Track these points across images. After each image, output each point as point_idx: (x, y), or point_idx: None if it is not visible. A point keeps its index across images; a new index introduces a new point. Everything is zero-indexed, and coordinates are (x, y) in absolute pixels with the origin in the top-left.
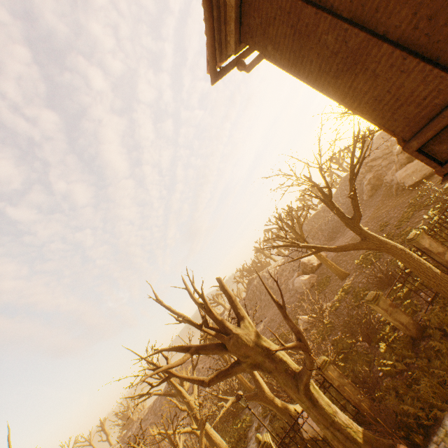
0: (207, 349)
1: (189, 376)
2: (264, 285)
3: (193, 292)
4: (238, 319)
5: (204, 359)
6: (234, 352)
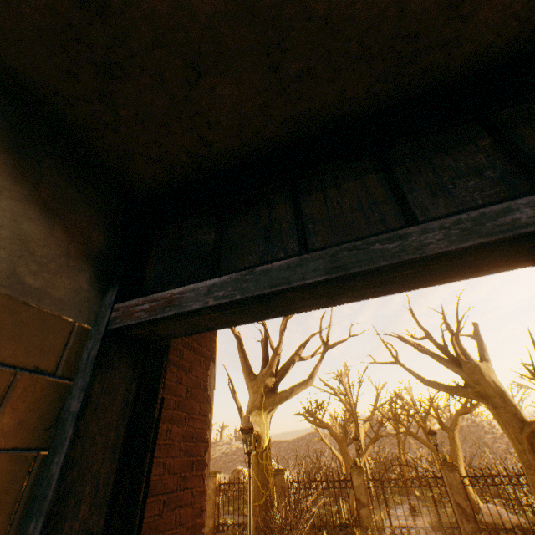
0: (441, 358)
1: (412, 370)
2: (532, 340)
3: (441, 323)
4: (480, 359)
5: (349, 446)
6: (467, 374)
